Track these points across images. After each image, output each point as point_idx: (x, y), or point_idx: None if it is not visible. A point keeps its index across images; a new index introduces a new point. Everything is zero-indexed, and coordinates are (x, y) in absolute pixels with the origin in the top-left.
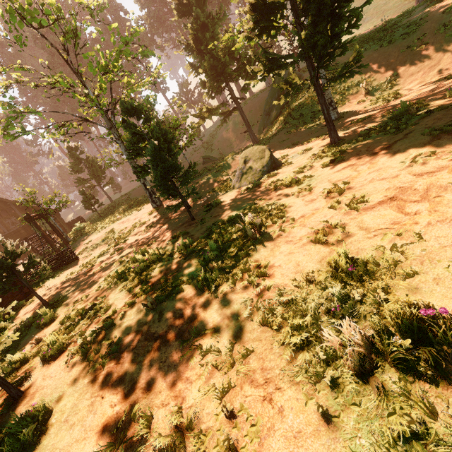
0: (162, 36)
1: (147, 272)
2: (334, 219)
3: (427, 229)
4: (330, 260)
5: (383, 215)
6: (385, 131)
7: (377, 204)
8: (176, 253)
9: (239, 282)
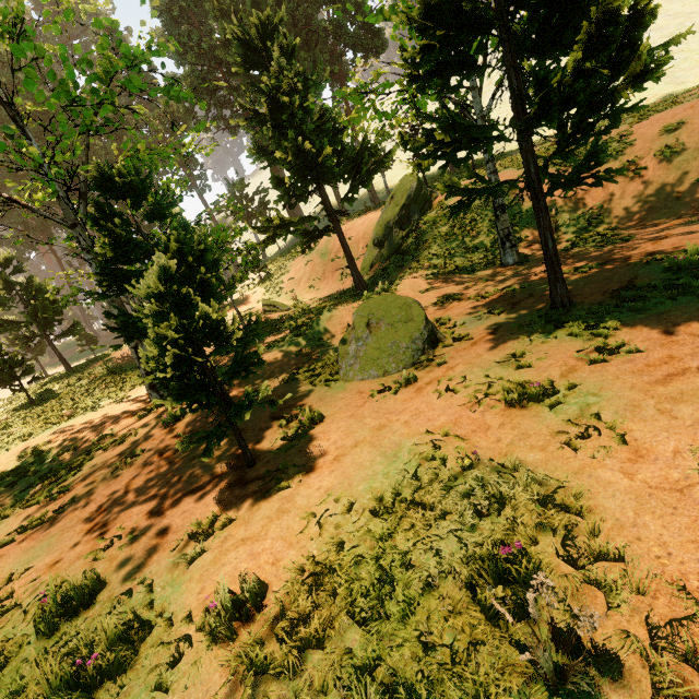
0: (209, 109)
1: None
2: None
3: None
4: None
5: None
6: (698, 295)
7: None
8: (198, 640)
9: None
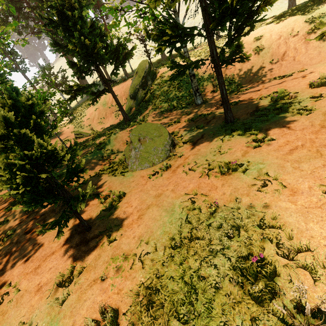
0: (19, 20)
1: None
2: None
3: None
4: None
5: None
6: (288, 112)
7: None
8: None
9: None
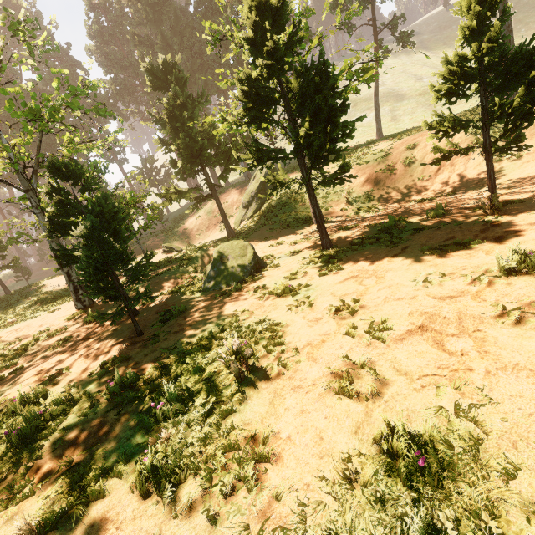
0: (129, 105)
1: (35, 441)
2: (355, 352)
3: (490, 380)
4: (376, 434)
5: (420, 352)
6: (380, 243)
7: (406, 334)
8: (103, 399)
9: (218, 476)
